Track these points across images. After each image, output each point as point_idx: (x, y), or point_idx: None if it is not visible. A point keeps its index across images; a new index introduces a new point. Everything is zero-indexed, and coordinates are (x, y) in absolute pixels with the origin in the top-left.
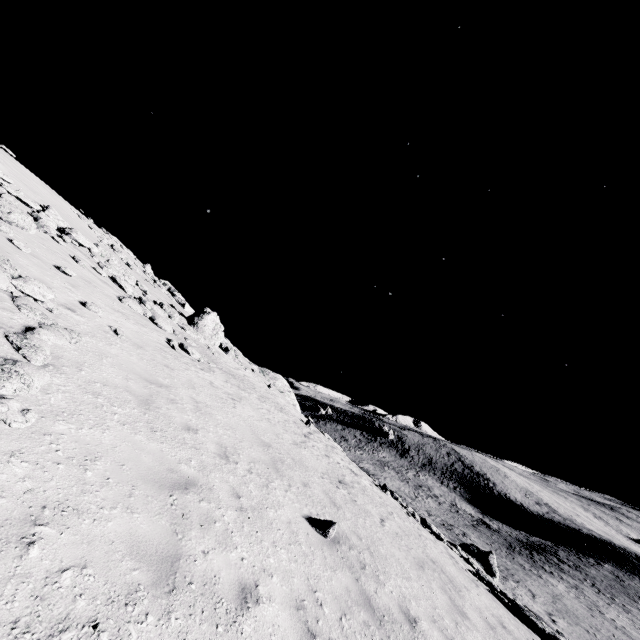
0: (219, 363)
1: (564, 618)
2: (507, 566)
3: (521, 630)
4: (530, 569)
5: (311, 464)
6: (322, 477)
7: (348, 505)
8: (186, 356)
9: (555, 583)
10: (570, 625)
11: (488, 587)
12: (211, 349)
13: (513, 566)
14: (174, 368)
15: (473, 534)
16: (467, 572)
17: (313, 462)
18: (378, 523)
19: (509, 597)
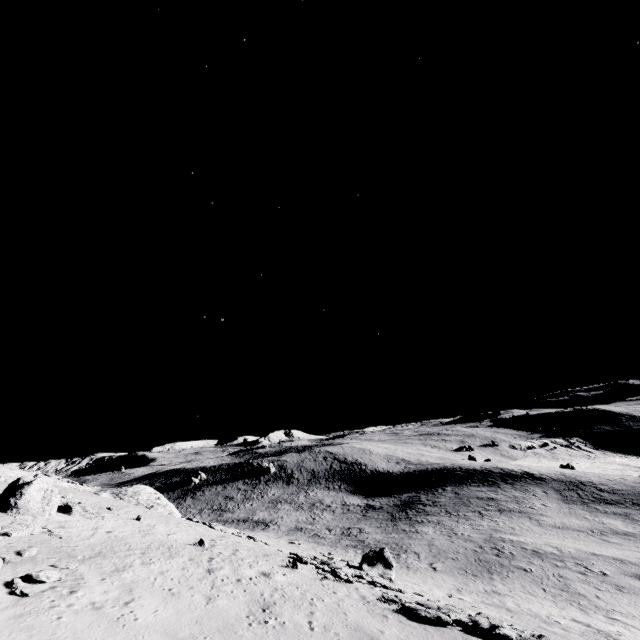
0: (75, 548)
1: (439, 560)
2: (396, 540)
3: (420, 635)
4: (410, 530)
5: (234, 616)
6: (250, 624)
7: (282, 638)
8: (43, 590)
9: (427, 530)
10: (444, 563)
11: (393, 604)
12: (53, 532)
13: (400, 537)
14: (49, 635)
15: (366, 525)
16: (377, 606)
17: (234, 610)
18: (309, 631)
19: (407, 606)
